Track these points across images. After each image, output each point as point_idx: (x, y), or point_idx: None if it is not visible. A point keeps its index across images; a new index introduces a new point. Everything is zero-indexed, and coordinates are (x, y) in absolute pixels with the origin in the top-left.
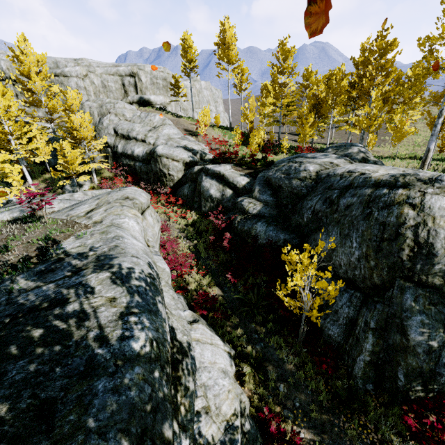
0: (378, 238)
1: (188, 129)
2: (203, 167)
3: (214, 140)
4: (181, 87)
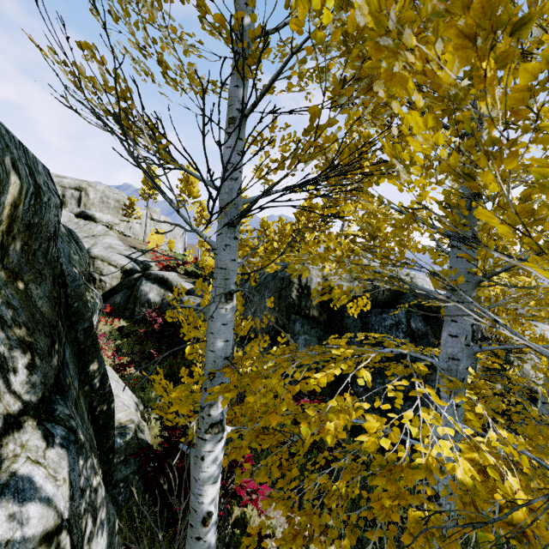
0: (280, 288)
1: (136, 246)
2: (145, 272)
3: (164, 256)
4: (136, 209)
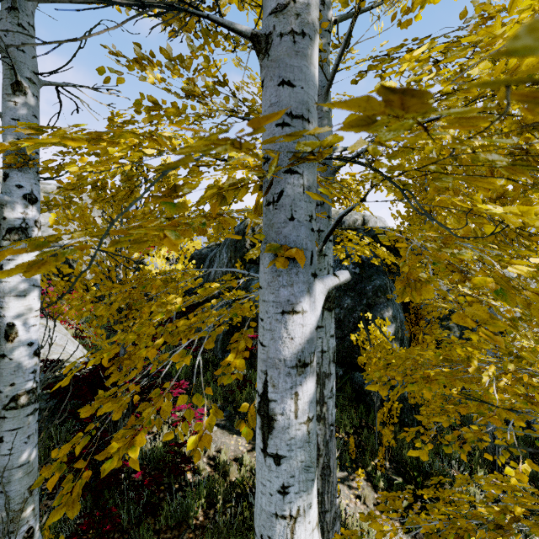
0: (235, 242)
1: None
2: None
3: None
4: None
